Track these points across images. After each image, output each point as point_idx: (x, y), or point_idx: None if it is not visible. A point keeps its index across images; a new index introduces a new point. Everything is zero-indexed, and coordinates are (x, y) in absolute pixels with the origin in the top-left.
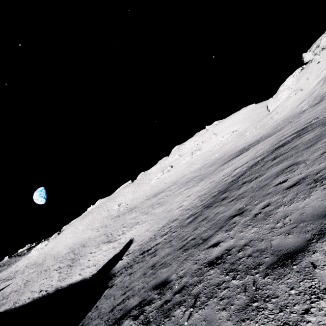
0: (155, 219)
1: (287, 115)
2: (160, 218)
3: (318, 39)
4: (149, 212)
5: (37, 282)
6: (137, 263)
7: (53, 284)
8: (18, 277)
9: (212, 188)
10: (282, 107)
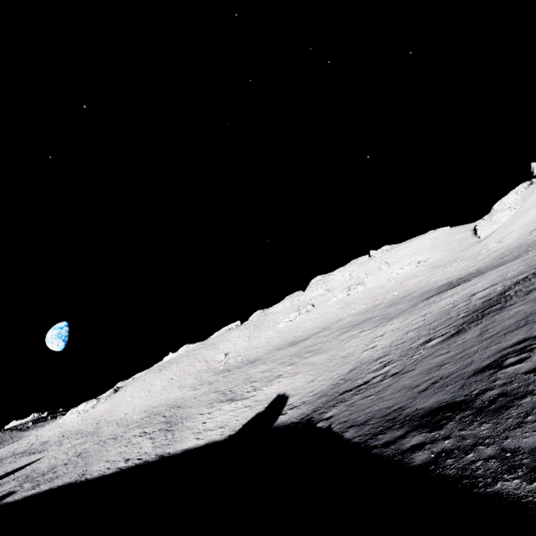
0: (318, 369)
1: (514, 243)
2: (330, 366)
3: None
4: (296, 362)
5: (110, 451)
6: (356, 395)
7: (148, 451)
8: (53, 449)
9: (438, 317)
10: (502, 233)
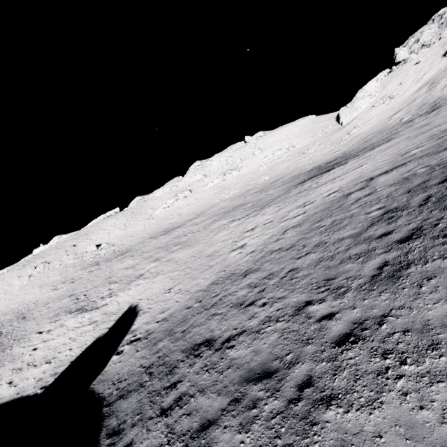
0: (180, 270)
1: (375, 128)
2: (193, 268)
3: (418, 31)
4: (162, 257)
5: None
6: (200, 392)
7: None
8: None
9: (327, 211)
10: (363, 120)
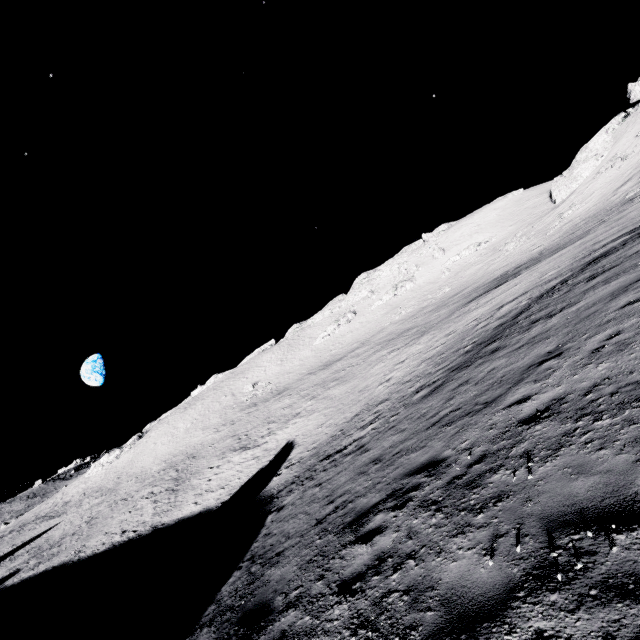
0: (333, 406)
1: (593, 209)
2: (344, 404)
3: None
4: (318, 394)
5: (114, 519)
6: (323, 471)
7: (146, 520)
8: (72, 512)
9: (454, 343)
10: (582, 194)
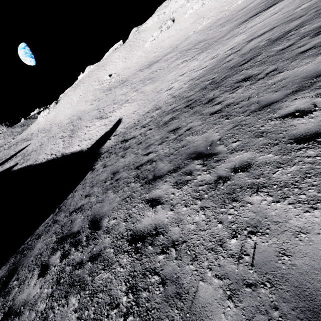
0: (143, 100)
1: None
2: (148, 100)
3: None
4: (139, 89)
5: (48, 147)
6: (114, 153)
7: (60, 150)
8: (34, 139)
9: (208, 70)
10: None
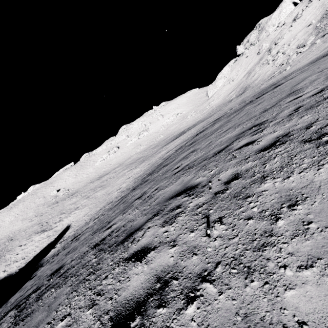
0: (95, 203)
1: (220, 102)
2: (99, 202)
3: (249, 34)
4: (90, 195)
5: None
6: (63, 250)
7: None
8: None
9: (146, 170)
10: (218, 94)
